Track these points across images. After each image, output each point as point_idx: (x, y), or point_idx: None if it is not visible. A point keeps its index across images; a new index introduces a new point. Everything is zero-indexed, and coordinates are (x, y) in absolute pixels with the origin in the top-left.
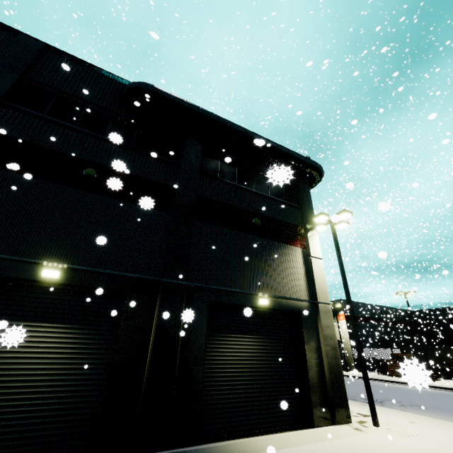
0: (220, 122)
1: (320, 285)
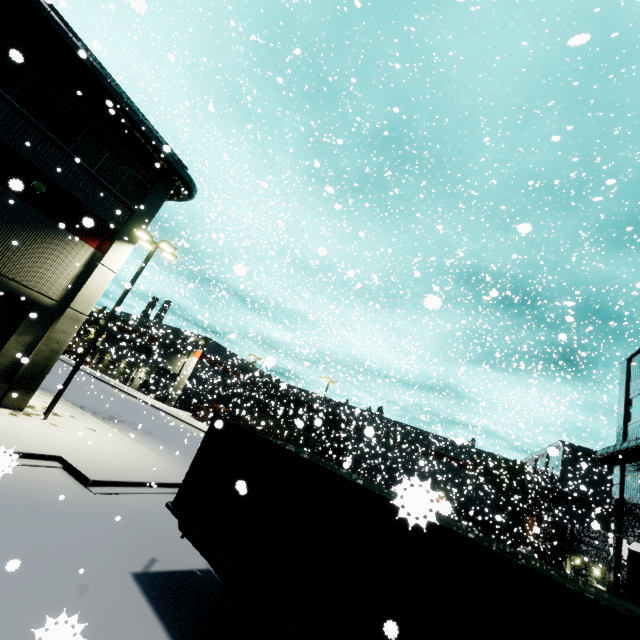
0: (51, 27)
1: (88, 294)
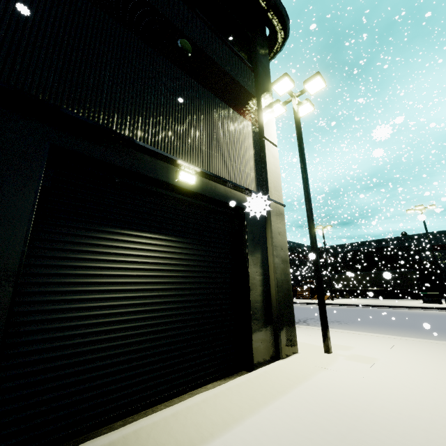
0: None
1: (273, 178)
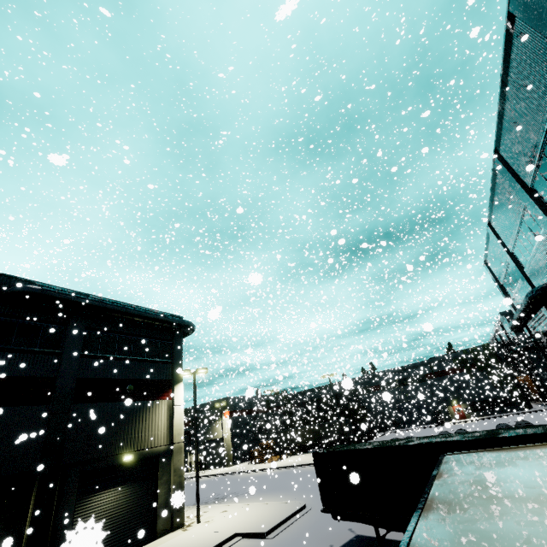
0: (105, 309)
1: (178, 428)
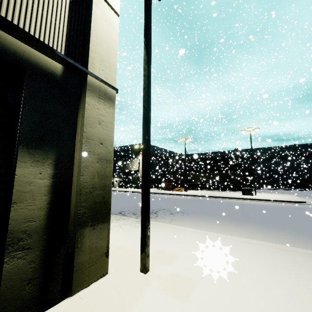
0: None
1: (101, 48)
